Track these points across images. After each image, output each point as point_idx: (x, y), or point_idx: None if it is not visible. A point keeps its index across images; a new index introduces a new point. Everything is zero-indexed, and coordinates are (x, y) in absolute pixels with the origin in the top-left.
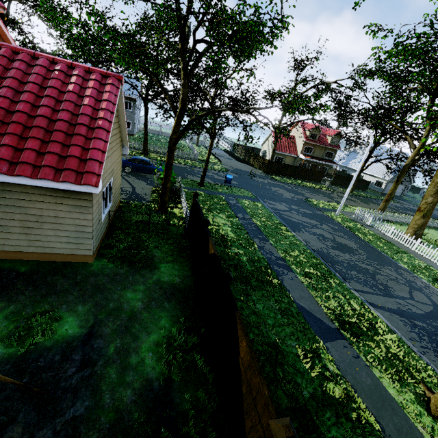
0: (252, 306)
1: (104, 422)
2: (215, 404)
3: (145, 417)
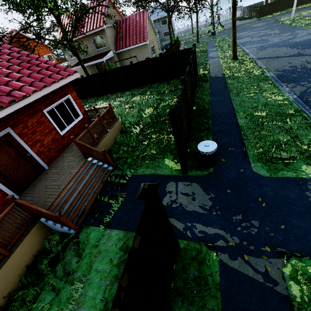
0: None
1: None
2: None
3: None
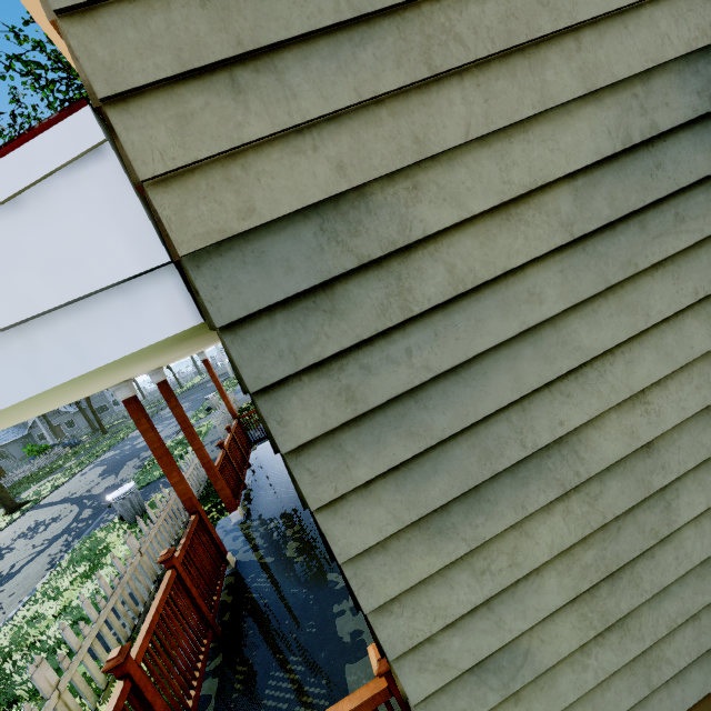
0: None
1: None
2: None
3: None
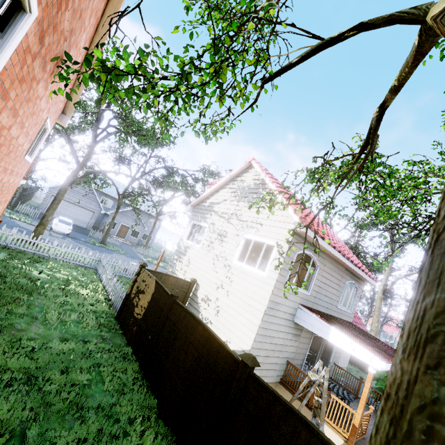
0: None
1: None
2: None
3: None
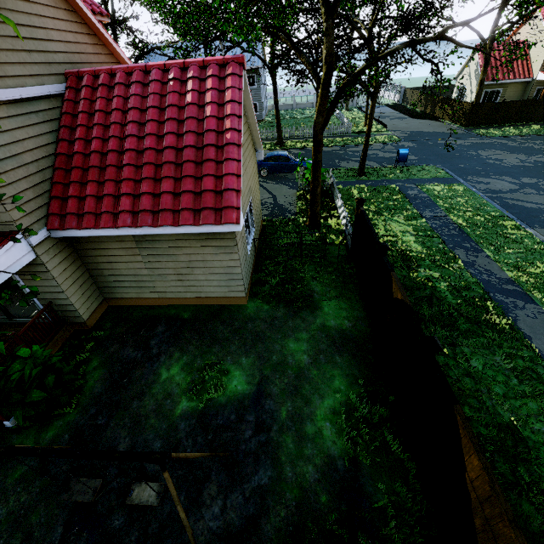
0: (464, 364)
1: (289, 498)
2: (424, 509)
3: (333, 503)
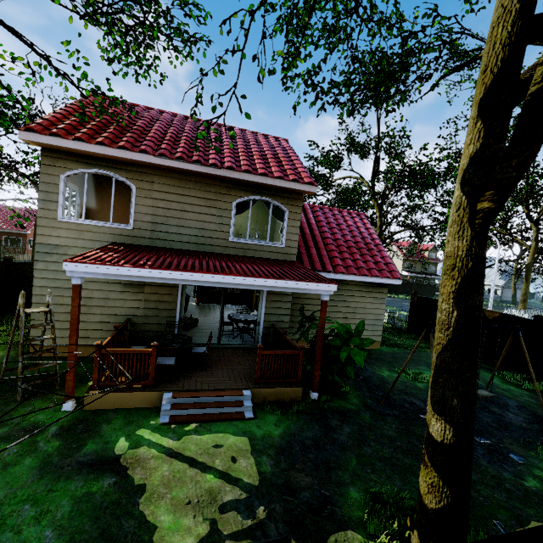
0: None
1: (537, 406)
2: None
3: None
